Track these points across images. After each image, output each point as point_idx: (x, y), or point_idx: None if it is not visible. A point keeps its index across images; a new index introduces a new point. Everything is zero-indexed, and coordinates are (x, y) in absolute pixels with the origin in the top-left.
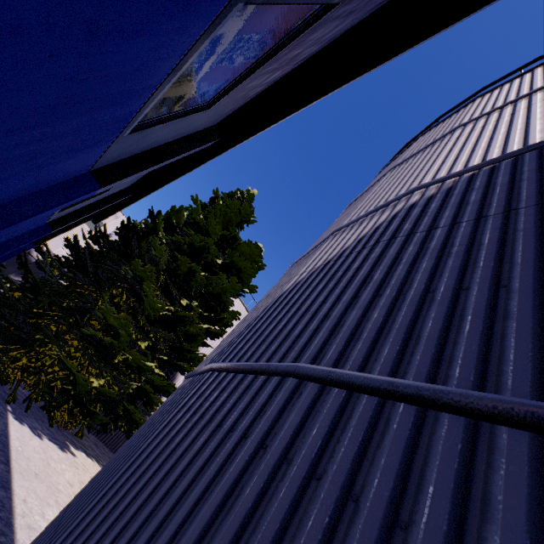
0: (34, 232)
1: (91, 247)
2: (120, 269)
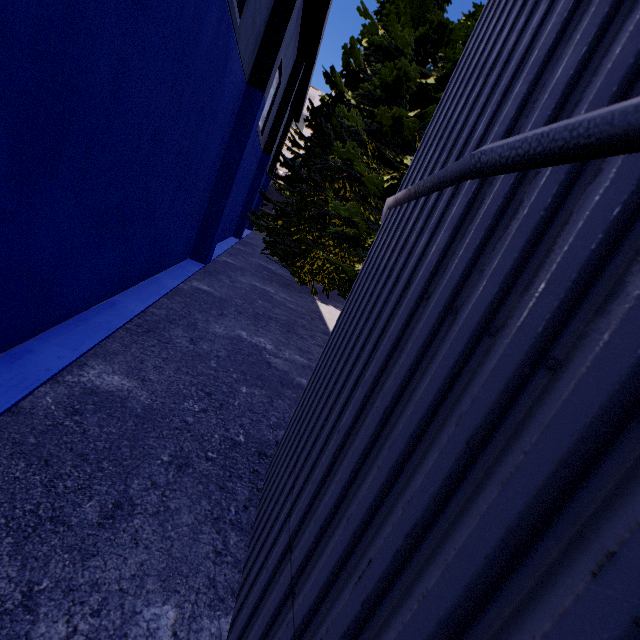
0: (260, 166)
1: (298, 155)
2: (328, 162)
